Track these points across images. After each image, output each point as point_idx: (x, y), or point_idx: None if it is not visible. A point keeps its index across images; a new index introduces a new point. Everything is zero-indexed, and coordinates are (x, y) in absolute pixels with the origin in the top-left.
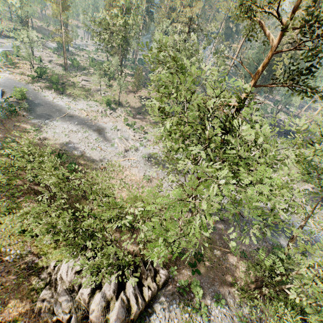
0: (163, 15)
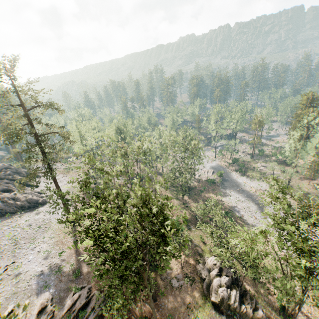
0: None
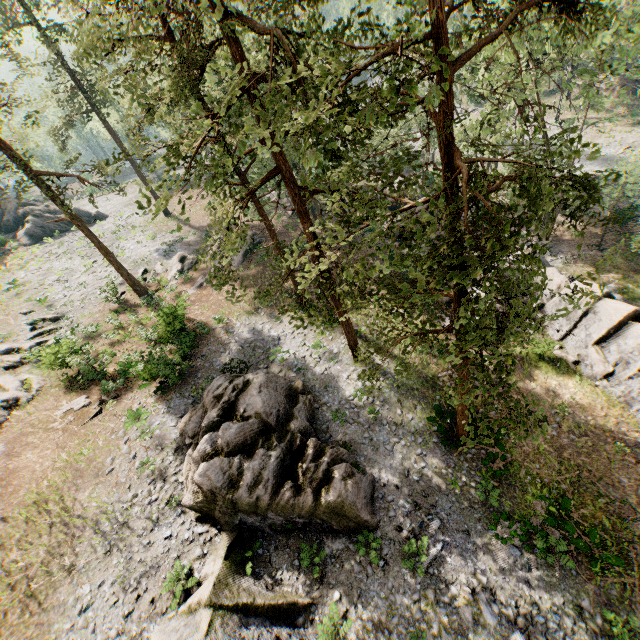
0: None
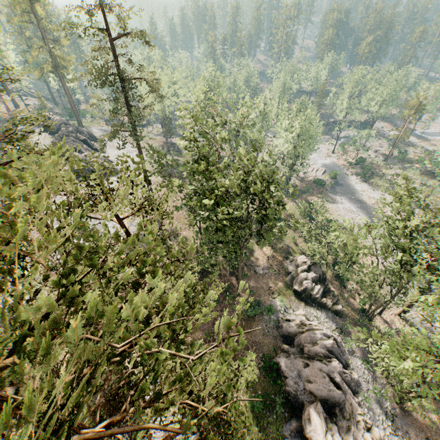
0: None
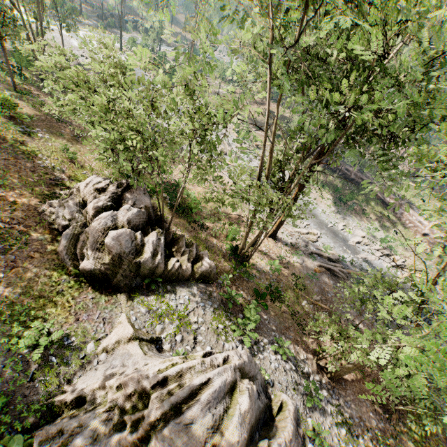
0: None
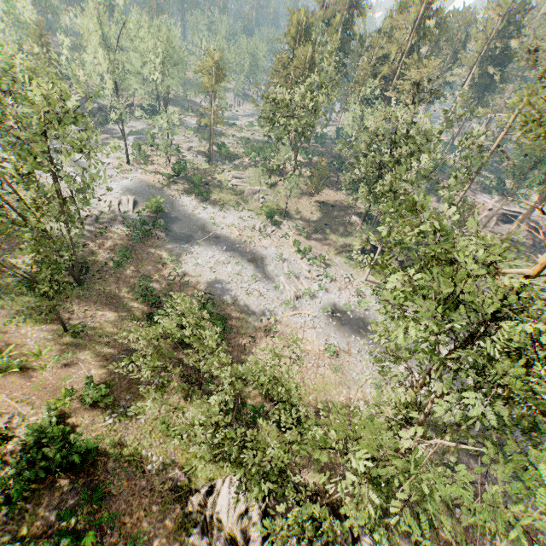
0: (365, 69)
